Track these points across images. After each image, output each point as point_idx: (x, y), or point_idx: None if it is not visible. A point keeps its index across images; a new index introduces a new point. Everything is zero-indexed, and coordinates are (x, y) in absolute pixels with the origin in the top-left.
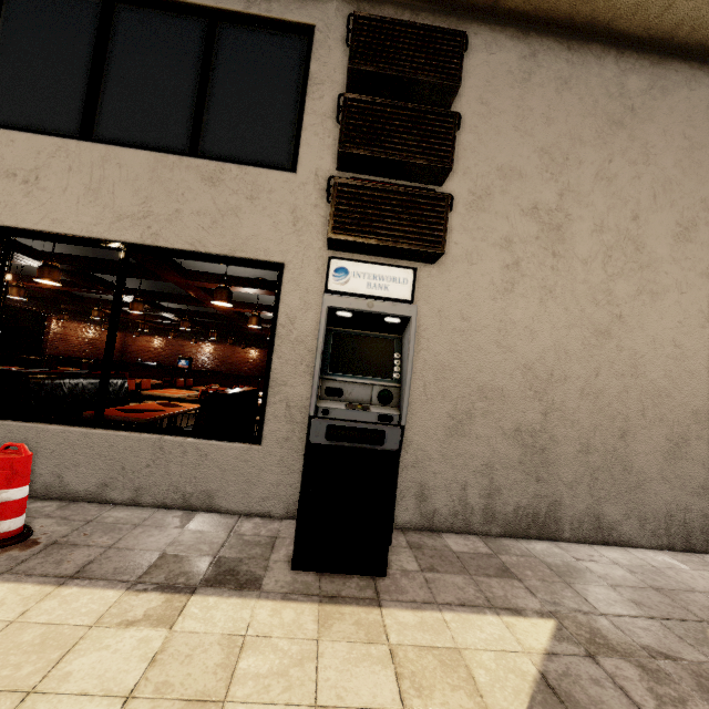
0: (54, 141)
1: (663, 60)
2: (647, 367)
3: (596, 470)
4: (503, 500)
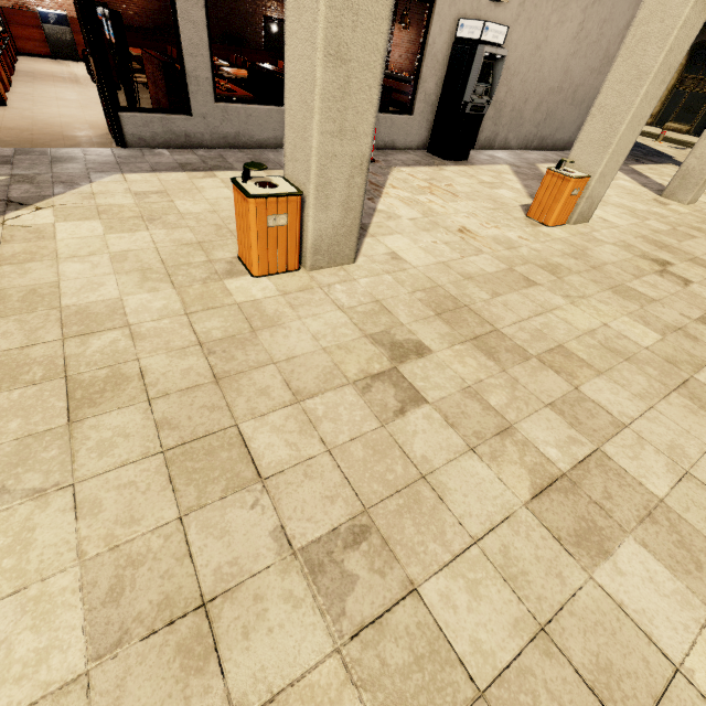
0: None
1: None
2: (545, 66)
3: (513, 119)
4: (483, 135)
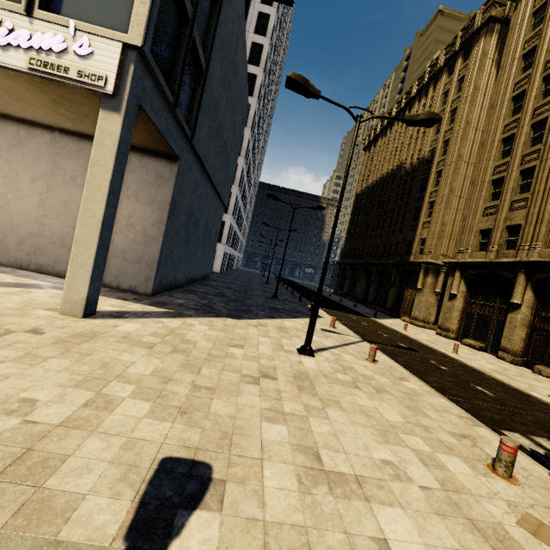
0: None
1: (33, 127)
2: (15, 218)
3: None
4: None
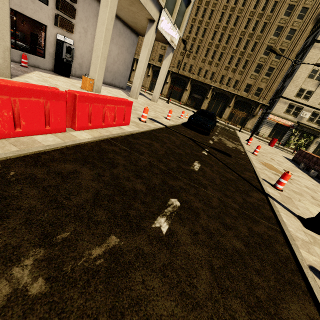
0: None
1: None
2: None
3: (87, 70)
4: (77, 73)
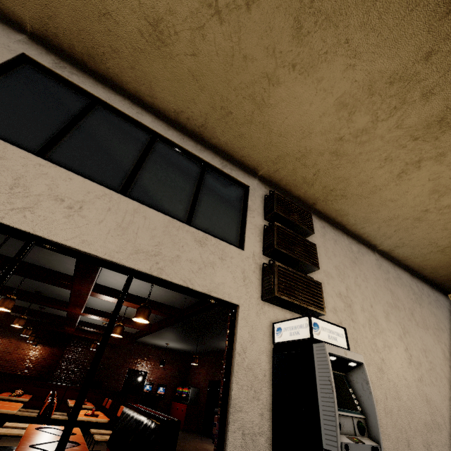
0: (103, 189)
1: (358, 242)
2: (401, 392)
3: None
4: None
